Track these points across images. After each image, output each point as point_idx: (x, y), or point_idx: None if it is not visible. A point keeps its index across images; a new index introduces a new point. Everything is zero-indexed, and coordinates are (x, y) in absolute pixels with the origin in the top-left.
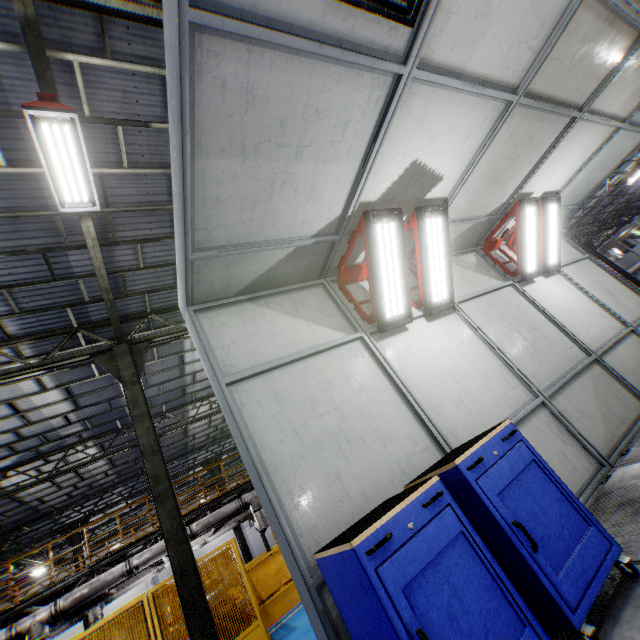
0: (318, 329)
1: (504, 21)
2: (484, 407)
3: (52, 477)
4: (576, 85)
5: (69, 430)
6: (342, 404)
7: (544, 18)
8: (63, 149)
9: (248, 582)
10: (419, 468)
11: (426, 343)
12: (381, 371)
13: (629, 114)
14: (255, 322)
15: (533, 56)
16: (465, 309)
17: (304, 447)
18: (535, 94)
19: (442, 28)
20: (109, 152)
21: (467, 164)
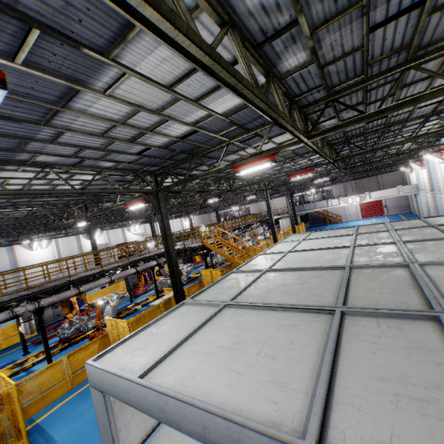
0: None
1: None
2: None
3: None
4: None
5: None
6: (188, 440)
7: None
8: None
9: (21, 415)
10: None
11: None
12: None
13: None
14: None
15: None
16: None
17: None
18: None
19: None
20: (0, 38)
21: None
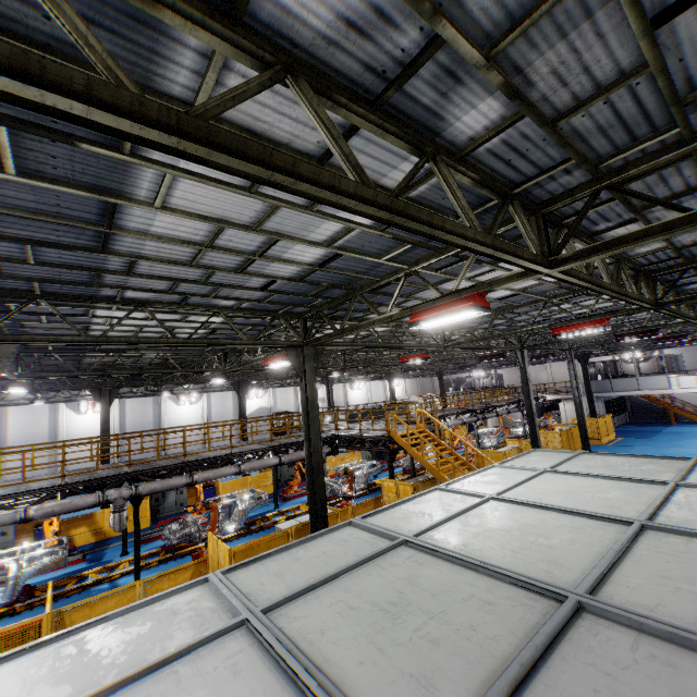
0: None
1: None
2: None
3: None
4: None
5: None
6: None
7: None
8: None
9: None
10: None
11: None
12: None
13: None
14: None
15: None
16: None
17: None
18: None
19: None
20: None
21: None
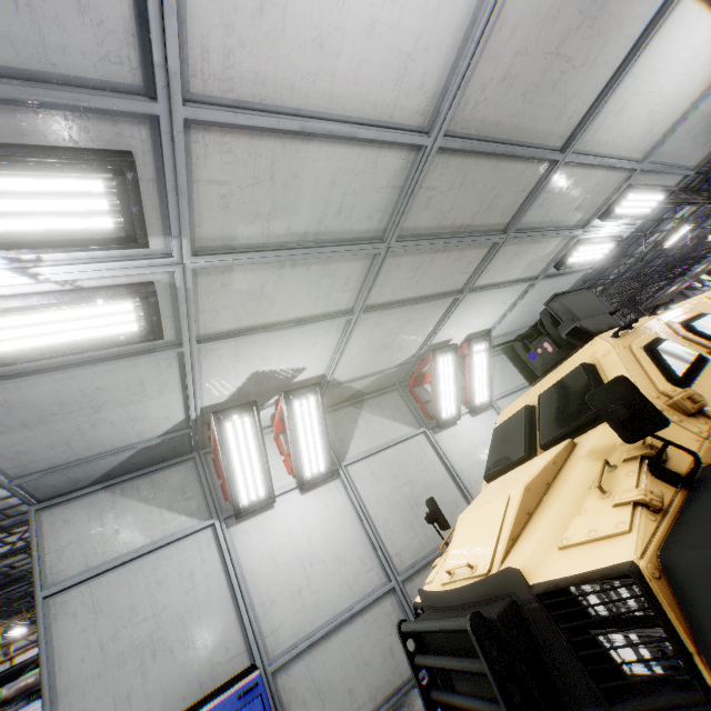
0: (170, 517)
1: (292, 292)
2: (323, 599)
3: (14, 553)
4: (438, 284)
5: None
6: (164, 609)
7: (345, 275)
8: None
9: None
10: (220, 679)
11: (288, 523)
12: (222, 564)
13: (542, 272)
14: (102, 515)
15: (355, 291)
16: (353, 472)
17: (105, 663)
18: (384, 303)
19: (213, 317)
20: None
21: (332, 353)
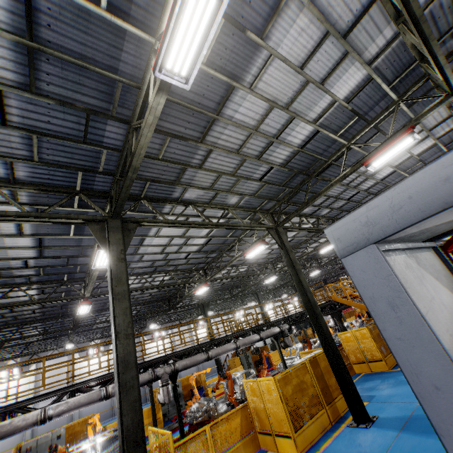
0: None
1: None
2: None
3: None
4: None
5: (23, 272)
6: None
7: None
8: (202, 5)
9: None
10: None
11: None
12: None
13: None
14: (423, 283)
15: None
16: None
17: None
18: None
19: None
20: None
21: None
